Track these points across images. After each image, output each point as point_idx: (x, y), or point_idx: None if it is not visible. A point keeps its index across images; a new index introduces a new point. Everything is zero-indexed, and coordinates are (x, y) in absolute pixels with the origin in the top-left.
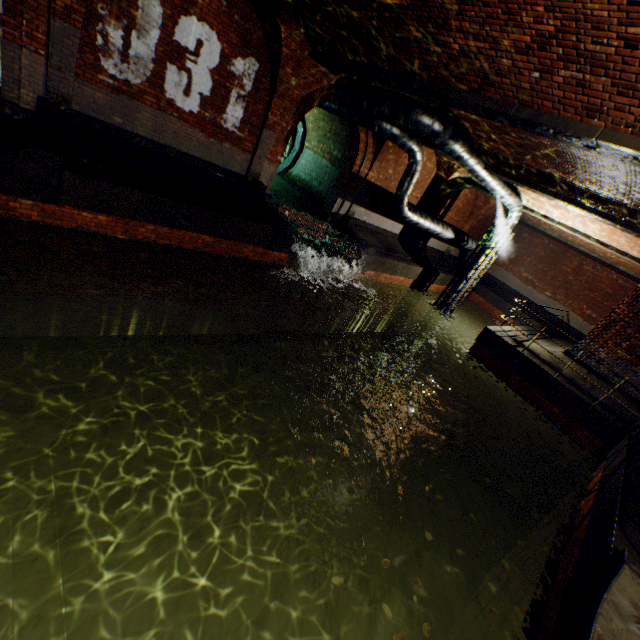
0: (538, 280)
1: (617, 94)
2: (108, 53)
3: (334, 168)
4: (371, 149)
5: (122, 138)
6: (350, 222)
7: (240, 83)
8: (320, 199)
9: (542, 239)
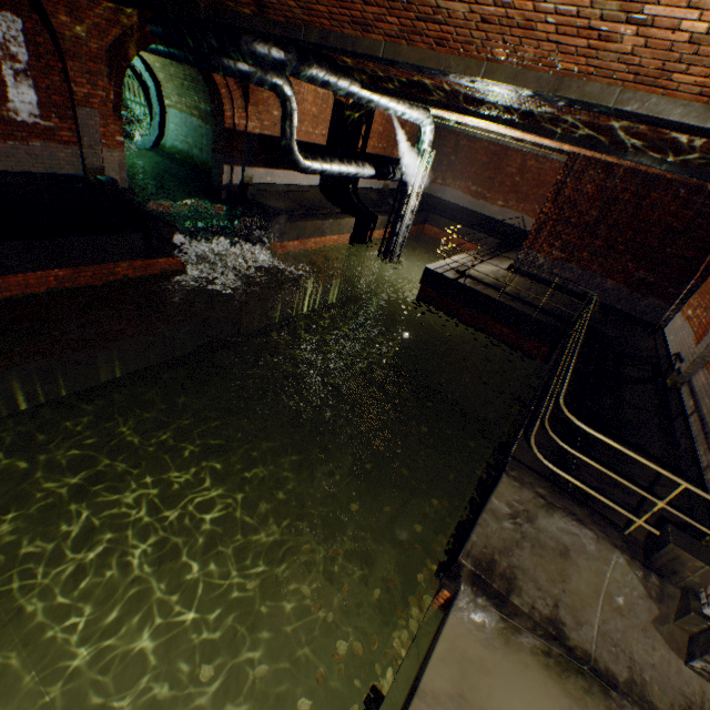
0: (488, 191)
1: (365, 4)
2: None
3: (209, 127)
4: (237, 92)
5: None
6: (250, 191)
7: (7, 53)
8: (209, 171)
9: (481, 142)
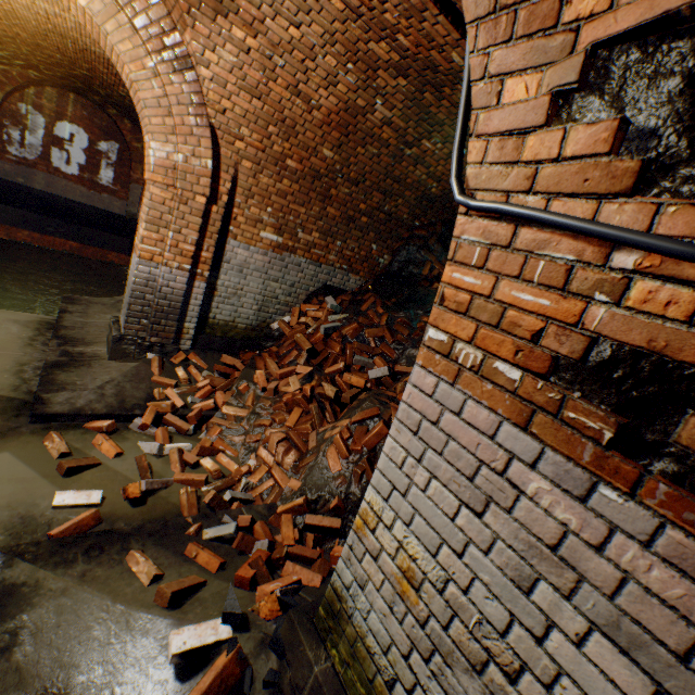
0: None
1: None
2: (12, 144)
3: None
4: None
5: (24, 191)
6: None
7: (107, 156)
8: None
9: None
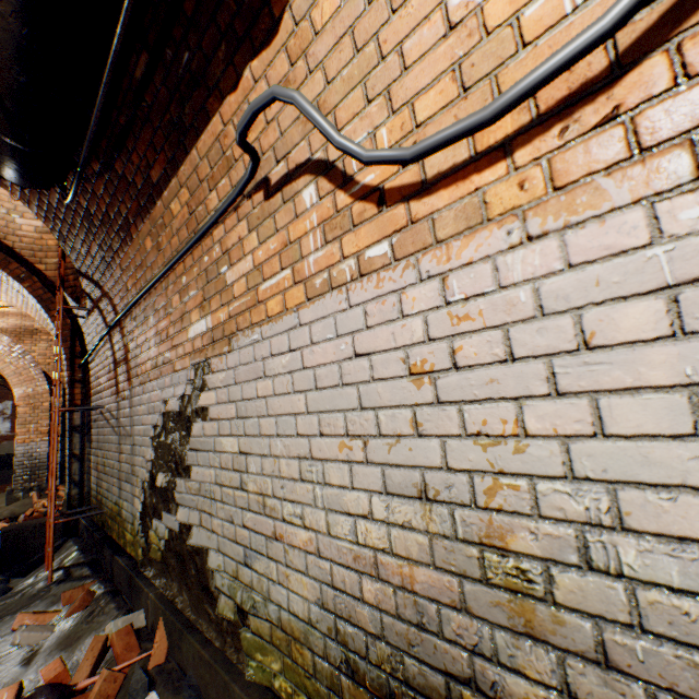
0: None
1: None
2: None
3: None
4: None
5: None
6: None
7: (4, 413)
8: None
9: None
